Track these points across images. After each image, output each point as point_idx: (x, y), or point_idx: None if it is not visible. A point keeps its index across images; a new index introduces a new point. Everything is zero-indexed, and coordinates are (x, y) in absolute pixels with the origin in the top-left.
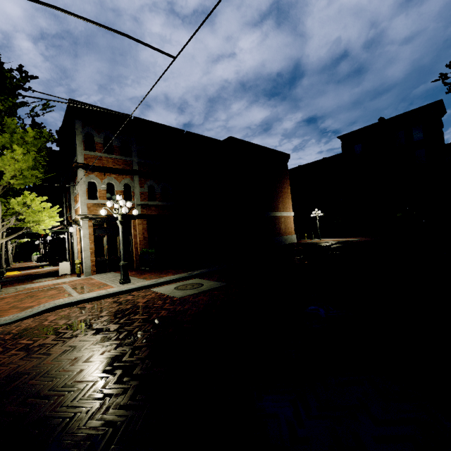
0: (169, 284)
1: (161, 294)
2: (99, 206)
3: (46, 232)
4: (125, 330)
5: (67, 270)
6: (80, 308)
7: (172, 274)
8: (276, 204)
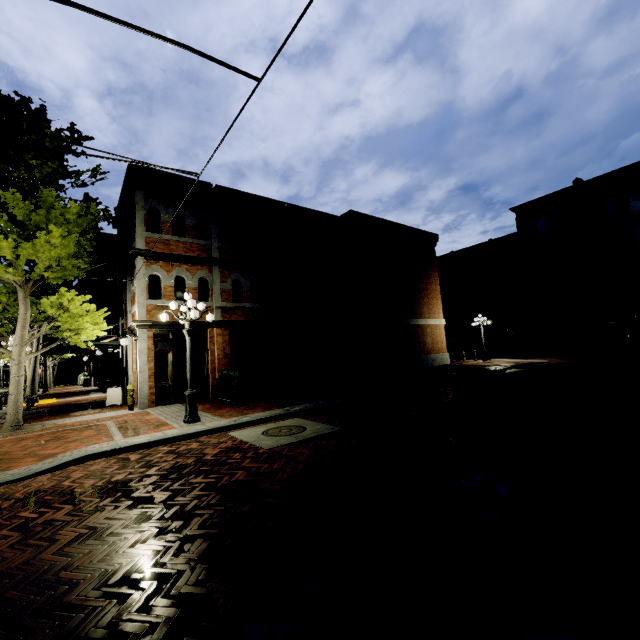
0: (255, 425)
1: (242, 441)
2: (163, 308)
3: (92, 345)
4: (177, 503)
5: (117, 400)
6: (121, 460)
7: (261, 410)
8: (419, 307)
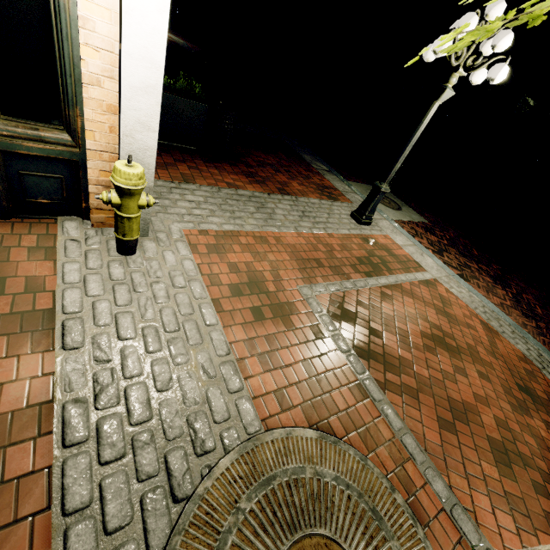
0: None
1: (411, 222)
2: None
3: None
4: (498, 263)
5: None
6: (462, 278)
7: (312, 174)
8: None
